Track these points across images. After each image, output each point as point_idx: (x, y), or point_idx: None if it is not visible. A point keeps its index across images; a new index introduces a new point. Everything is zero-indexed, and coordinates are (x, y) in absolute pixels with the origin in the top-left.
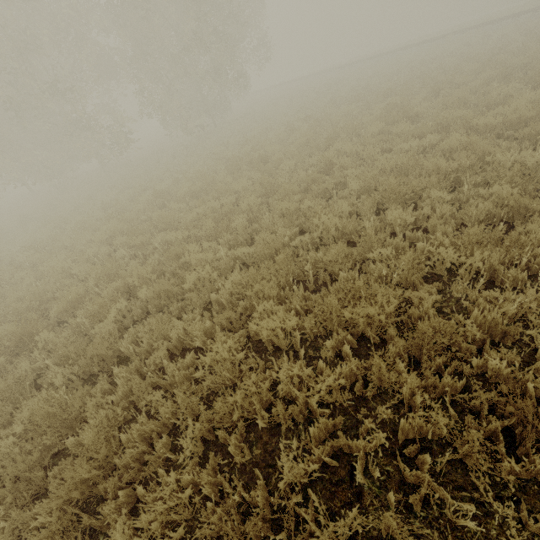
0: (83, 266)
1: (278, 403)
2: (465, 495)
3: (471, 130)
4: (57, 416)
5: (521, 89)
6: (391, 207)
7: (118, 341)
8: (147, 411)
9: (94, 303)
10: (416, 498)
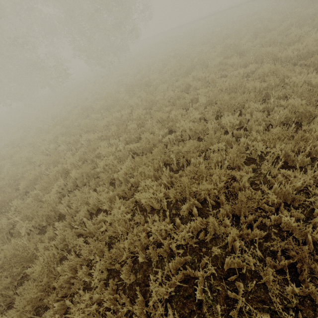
0: (39, 157)
1: (151, 247)
2: (265, 306)
3: (277, 60)
4: (20, 255)
5: (310, 31)
6: (225, 114)
7: (58, 205)
8: (74, 250)
9: (43, 182)
10: (233, 312)
